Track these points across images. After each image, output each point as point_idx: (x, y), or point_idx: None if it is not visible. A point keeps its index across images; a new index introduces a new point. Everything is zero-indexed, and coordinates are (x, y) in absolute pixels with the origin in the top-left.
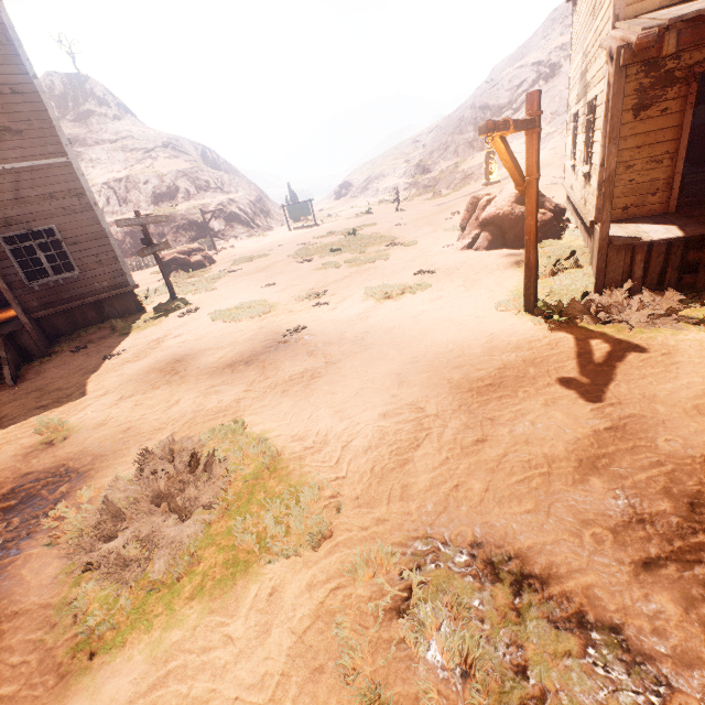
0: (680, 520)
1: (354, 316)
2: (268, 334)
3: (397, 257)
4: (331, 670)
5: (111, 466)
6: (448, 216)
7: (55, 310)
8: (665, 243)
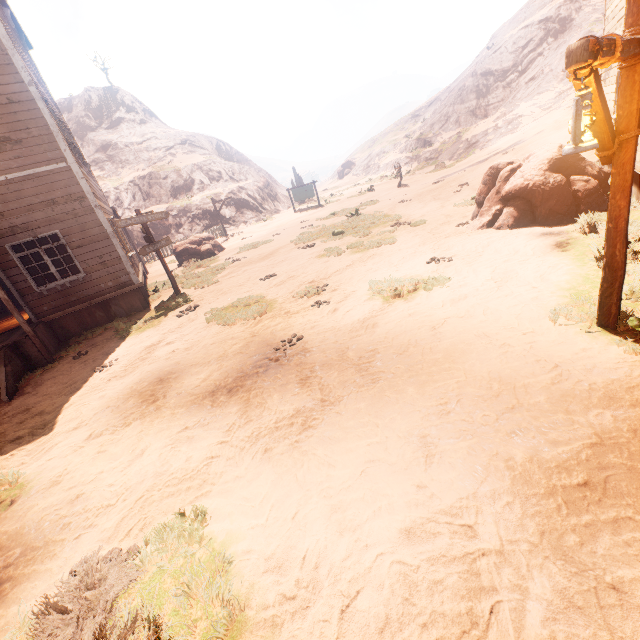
0: None
1: (357, 323)
2: (259, 345)
3: (404, 240)
4: None
5: (33, 576)
6: (456, 189)
7: (64, 312)
8: None
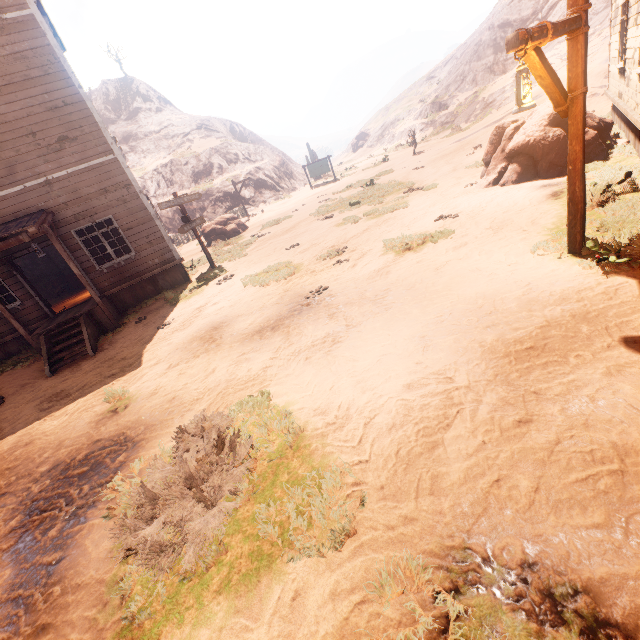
0: None
1: (373, 273)
2: (292, 297)
3: (415, 203)
4: None
5: (158, 437)
6: (469, 151)
7: (121, 287)
8: None
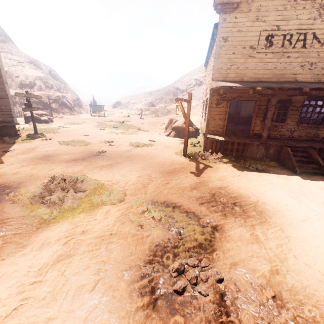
0: (210, 197)
1: (125, 150)
2: (89, 152)
3: (141, 134)
4: (127, 222)
5: (29, 185)
6: (161, 124)
7: None
8: (220, 141)
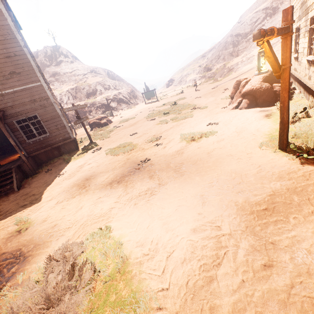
0: None
1: (175, 152)
2: (130, 163)
3: (197, 115)
4: None
5: (40, 254)
6: (222, 91)
7: (40, 152)
8: None
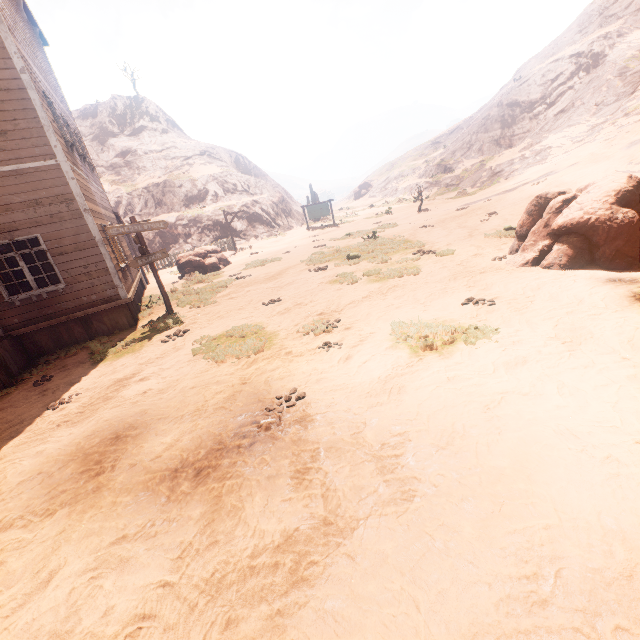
0: None
1: (377, 383)
2: (248, 399)
3: (429, 271)
4: None
5: None
6: (484, 217)
7: (37, 326)
8: None
